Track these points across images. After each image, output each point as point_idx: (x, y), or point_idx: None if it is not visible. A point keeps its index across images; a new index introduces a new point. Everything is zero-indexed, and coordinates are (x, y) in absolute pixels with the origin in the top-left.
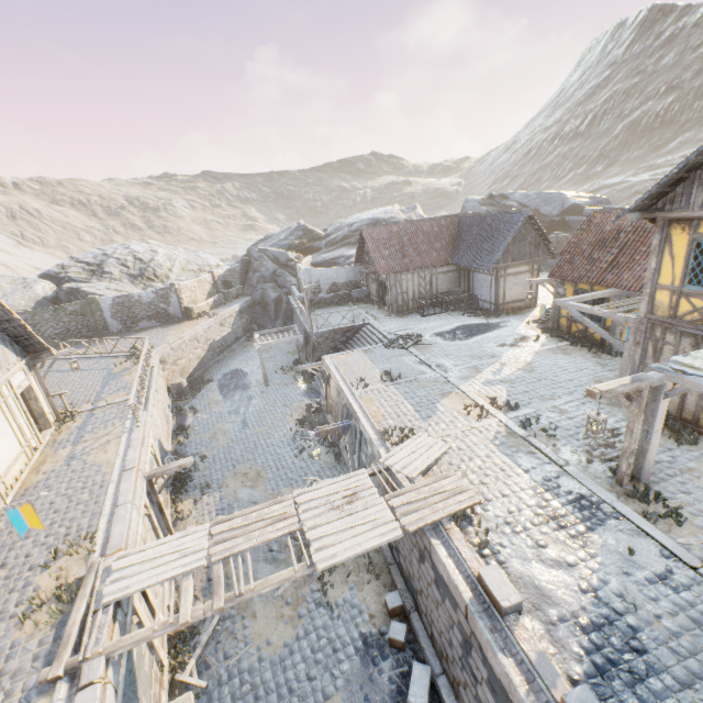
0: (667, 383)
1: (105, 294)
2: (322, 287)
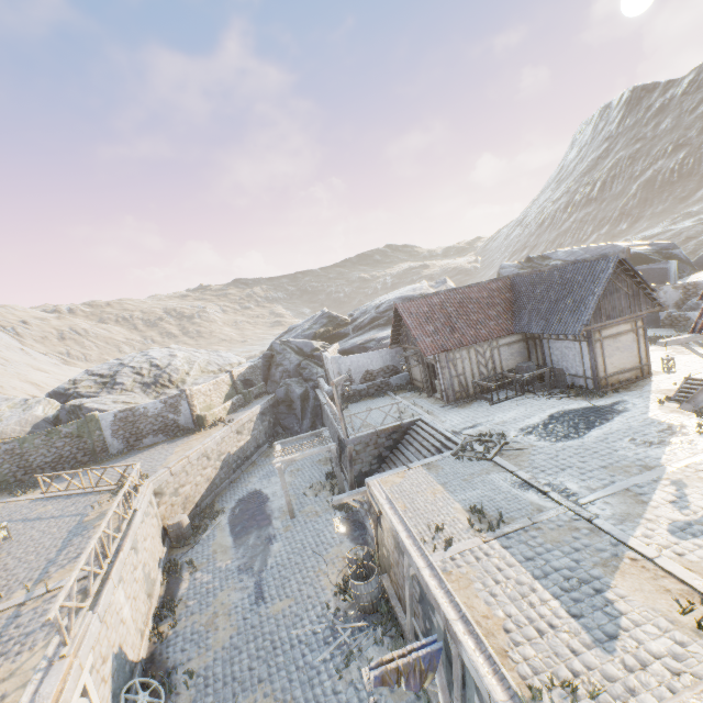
0: None
1: (109, 409)
2: (354, 376)
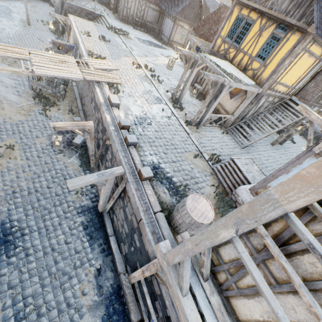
0: (199, 61)
1: None
2: None
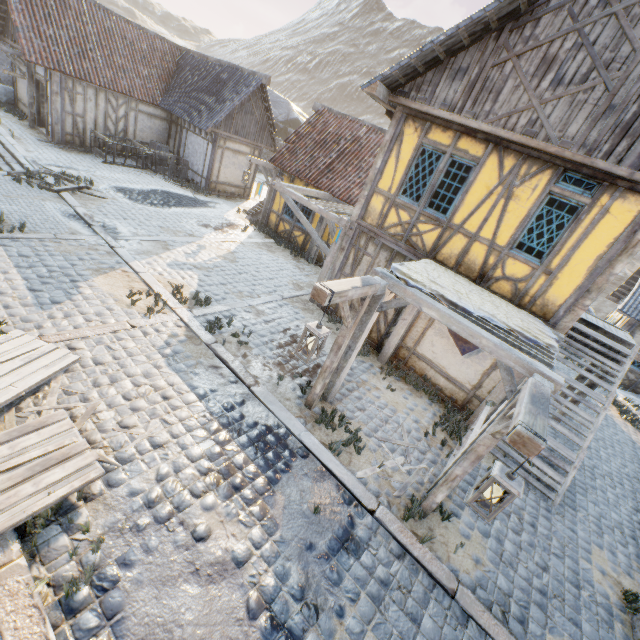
0: (386, 294)
1: None
2: None
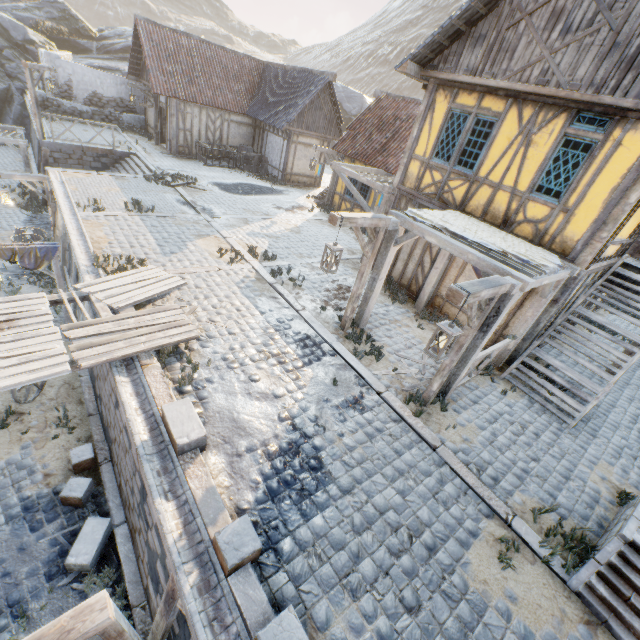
0: (400, 231)
1: None
2: (76, 92)
